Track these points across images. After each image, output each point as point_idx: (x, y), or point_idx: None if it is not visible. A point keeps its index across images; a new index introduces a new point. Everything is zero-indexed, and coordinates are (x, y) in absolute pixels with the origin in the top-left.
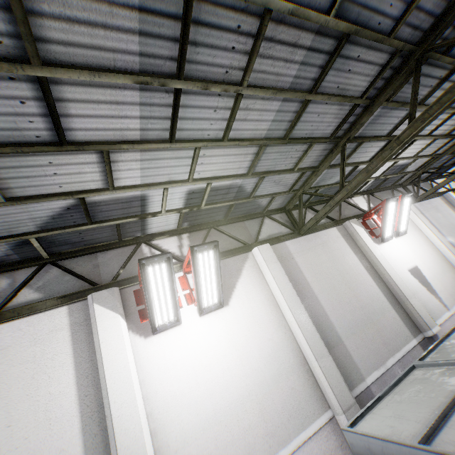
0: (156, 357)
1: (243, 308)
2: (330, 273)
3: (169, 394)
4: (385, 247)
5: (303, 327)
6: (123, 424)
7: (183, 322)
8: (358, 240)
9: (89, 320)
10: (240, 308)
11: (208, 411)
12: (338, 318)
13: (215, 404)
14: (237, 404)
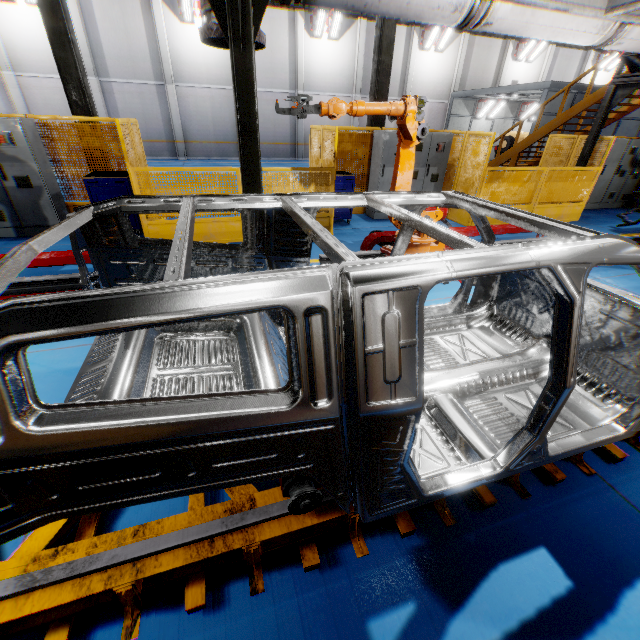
0: (419, 58)
1: (446, 57)
2: (481, 62)
3: (418, 70)
4: (514, 64)
5: (458, 74)
6: (410, 70)
7: (429, 51)
8: (505, 53)
9: (410, 36)
10: (445, 57)
11: (424, 80)
12: (470, 80)
13: (426, 80)
14: (430, 84)
